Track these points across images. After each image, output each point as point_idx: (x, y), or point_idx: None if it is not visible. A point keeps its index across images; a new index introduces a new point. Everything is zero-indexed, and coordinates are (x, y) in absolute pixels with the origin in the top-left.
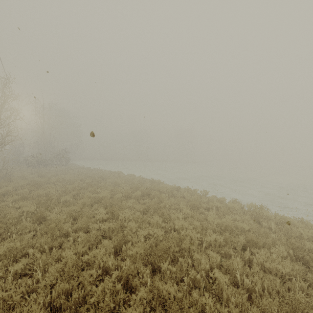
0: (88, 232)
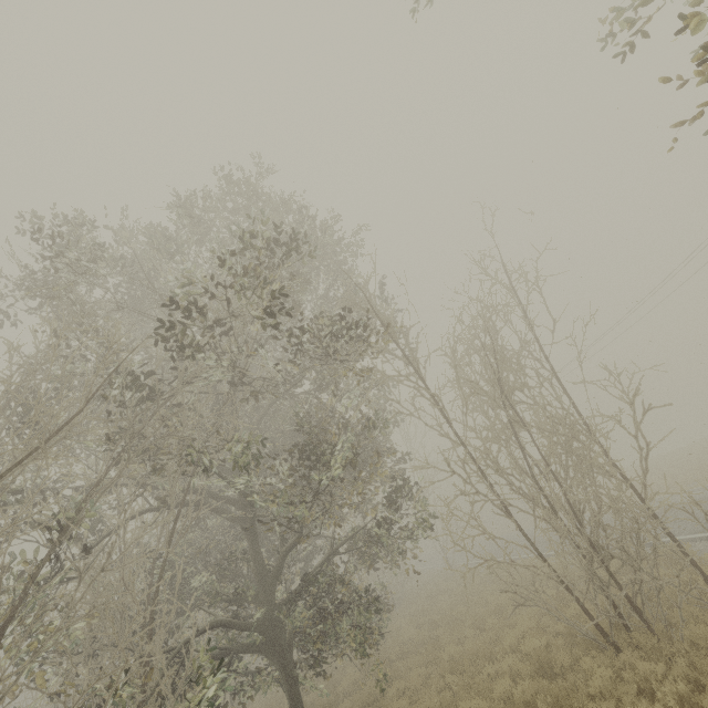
0: None
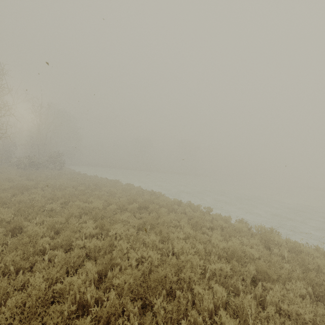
0: (71, 250)
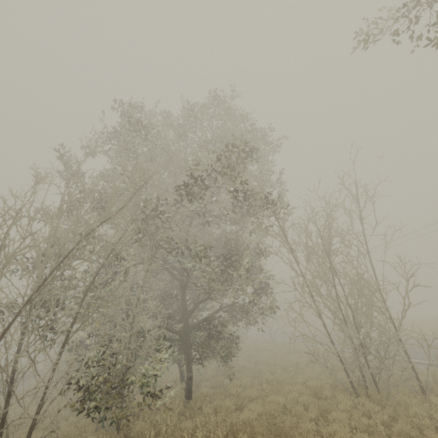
0: None
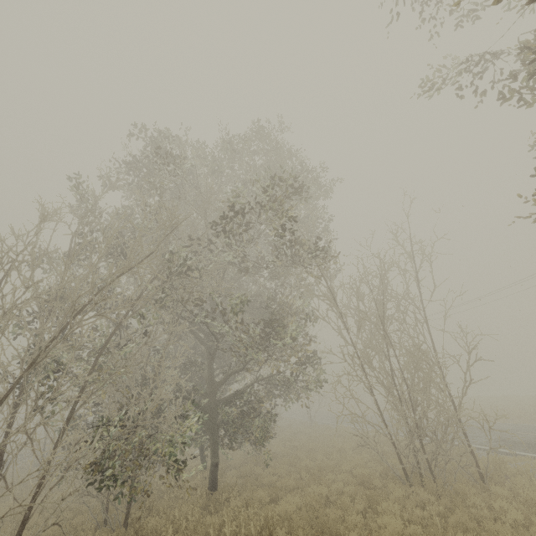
0: None
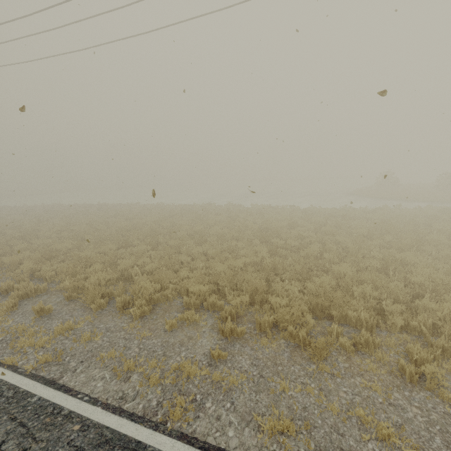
0: None
